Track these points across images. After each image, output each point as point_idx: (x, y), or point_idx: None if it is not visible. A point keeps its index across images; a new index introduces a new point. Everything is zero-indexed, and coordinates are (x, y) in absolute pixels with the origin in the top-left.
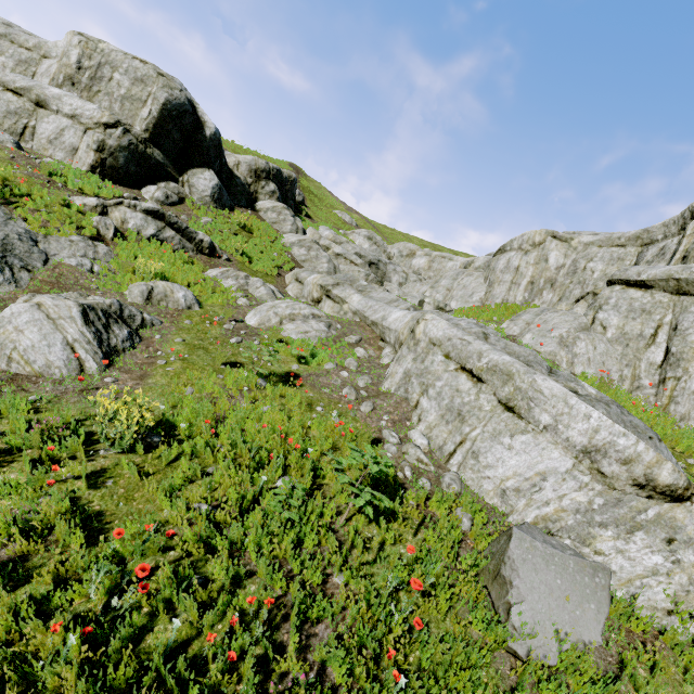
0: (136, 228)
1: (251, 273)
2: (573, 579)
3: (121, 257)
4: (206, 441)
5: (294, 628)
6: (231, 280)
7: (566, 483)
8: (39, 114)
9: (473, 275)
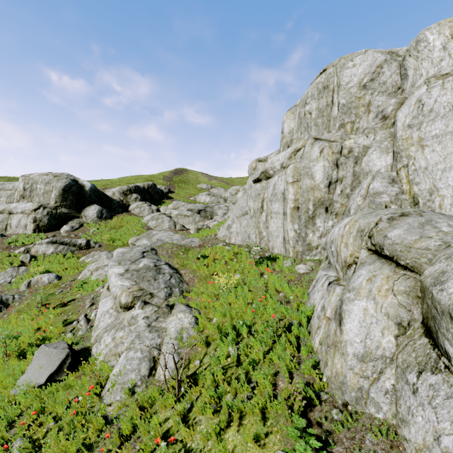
0: (43, 252)
1: (112, 248)
2: (51, 359)
3: (29, 270)
4: None
5: None
6: (90, 258)
7: (106, 316)
8: (11, 217)
9: (242, 196)
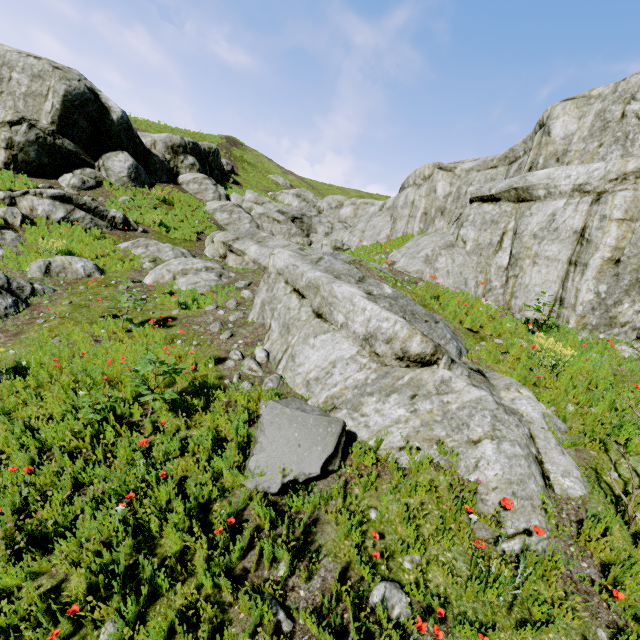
0: (44, 213)
1: (168, 241)
2: (309, 431)
3: (28, 240)
4: (50, 374)
5: (71, 491)
6: (141, 248)
7: (350, 366)
8: None
9: (381, 215)
